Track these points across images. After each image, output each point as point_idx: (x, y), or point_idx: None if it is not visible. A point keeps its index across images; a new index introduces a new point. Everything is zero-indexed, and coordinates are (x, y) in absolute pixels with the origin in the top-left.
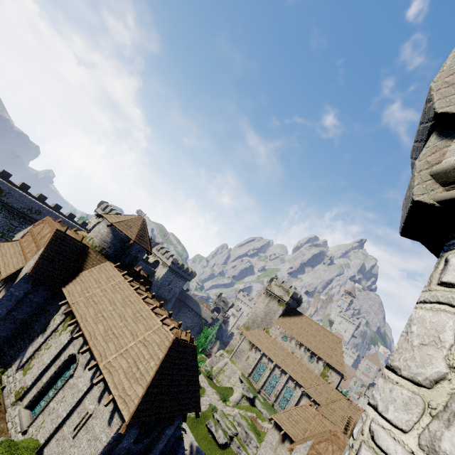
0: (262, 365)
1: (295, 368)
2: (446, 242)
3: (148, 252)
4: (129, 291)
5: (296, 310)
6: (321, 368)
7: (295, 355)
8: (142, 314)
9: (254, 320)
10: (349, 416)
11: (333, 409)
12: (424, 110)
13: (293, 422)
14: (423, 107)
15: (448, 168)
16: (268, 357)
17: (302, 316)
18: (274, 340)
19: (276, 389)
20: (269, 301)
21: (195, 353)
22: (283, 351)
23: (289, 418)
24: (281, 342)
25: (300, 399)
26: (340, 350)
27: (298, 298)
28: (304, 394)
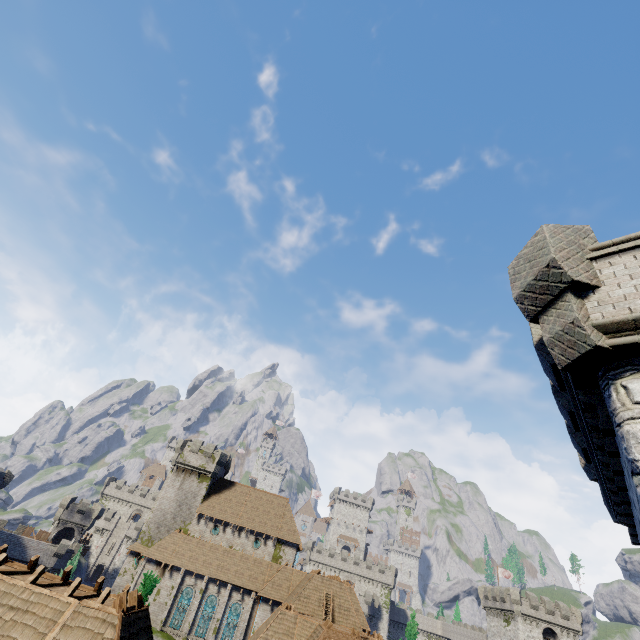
0: (186, 593)
1: (239, 569)
2: (595, 372)
3: None
4: None
5: (226, 480)
6: (272, 550)
7: (234, 548)
8: (12, 604)
9: (161, 521)
10: (325, 594)
11: (307, 596)
12: (545, 272)
13: None
14: (539, 269)
15: (606, 323)
16: (195, 573)
17: (235, 486)
18: (201, 541)
19: (214, 619)
20: (183, 480)
21: (148, 624)
22: (217, 552)
23: None
24: (211, 538)
25: (252, 613)
26: (290, 514)
27: (227, 461)
28: (257, 601)
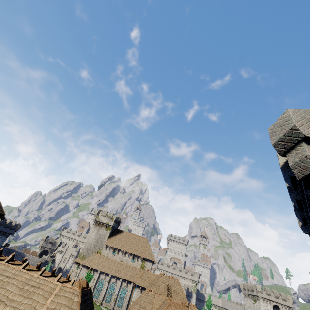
0: (101, 282)
1: (125, 271)
2: None
3: (2, 216)
4: (0, 267)
5: (118, 229)
6: (140, 263)
7: (123, 262)
8: (32, 284)
9: (88, 248)
10: (167, 285)
11: (158, 285)
12: (290, 132)
13: (143, 309)
14: (287, 130)
15: None
16: (105, 273)
17: (123, 232)
18: (107, 258)
19: (114, 294)
20: (98, 229)
21: (90, 296)
22: (115, 263)
23: (140, 308)
24: (112, 256)
25: (132, 292)
26: (149, 246)
27: (119, 220)
28: (134, 287)
